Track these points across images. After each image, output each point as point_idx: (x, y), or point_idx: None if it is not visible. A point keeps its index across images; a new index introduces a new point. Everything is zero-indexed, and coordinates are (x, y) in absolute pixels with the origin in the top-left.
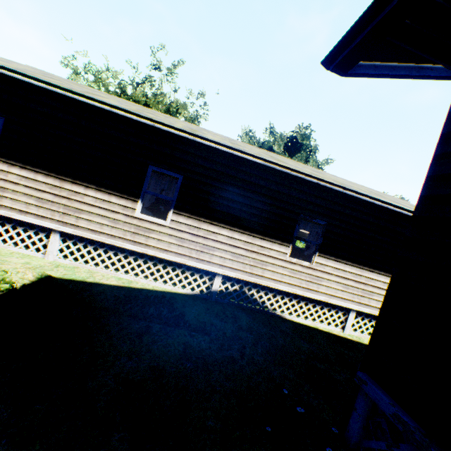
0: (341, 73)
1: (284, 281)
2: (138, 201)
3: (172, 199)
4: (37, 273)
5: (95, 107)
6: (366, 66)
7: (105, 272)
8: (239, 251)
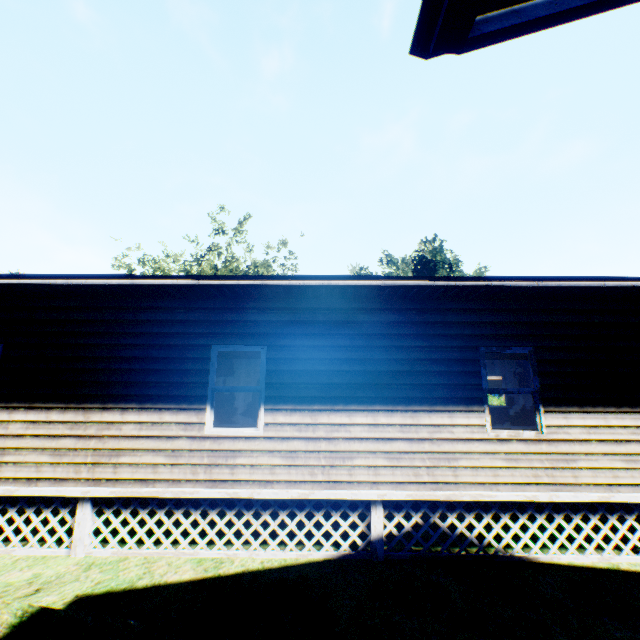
0: (455, 46)
1: (502, 481)
2: (206, 407)
3: (258, 389)
4: (12, 614)
5: (112, 287)
6: (499, 17)
7: (173, 554)
8: (397, 445)
